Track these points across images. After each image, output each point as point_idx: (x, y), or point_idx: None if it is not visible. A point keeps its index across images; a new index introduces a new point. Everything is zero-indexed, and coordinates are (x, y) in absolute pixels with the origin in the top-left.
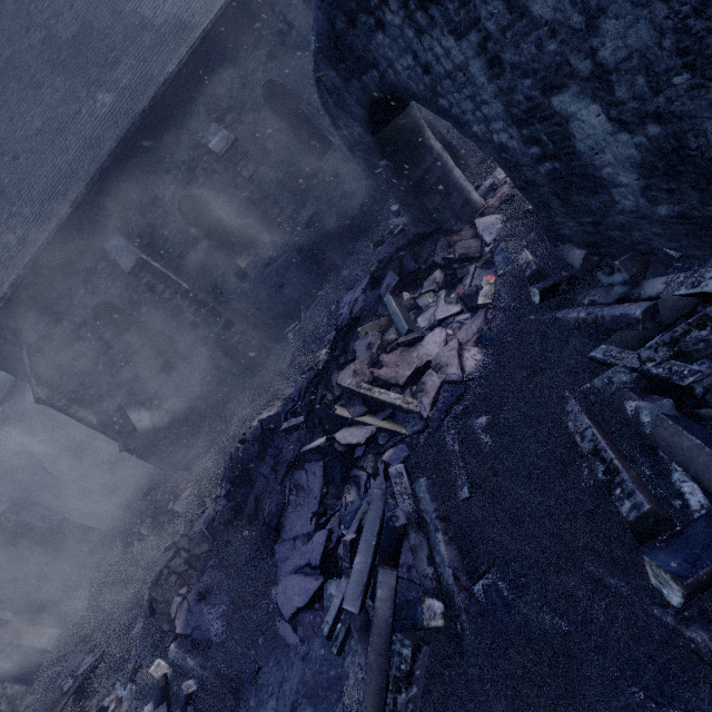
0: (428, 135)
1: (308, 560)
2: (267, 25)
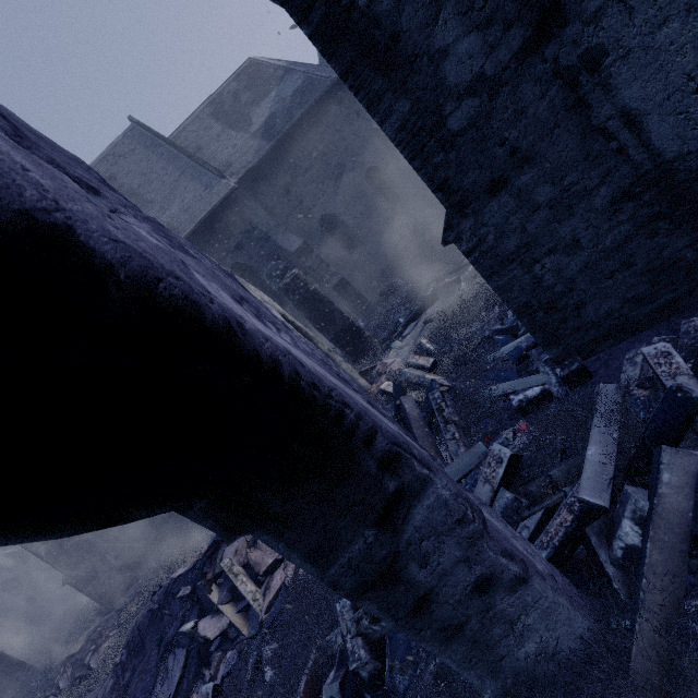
0: (317, 341)
1: None
2: (237, 227)
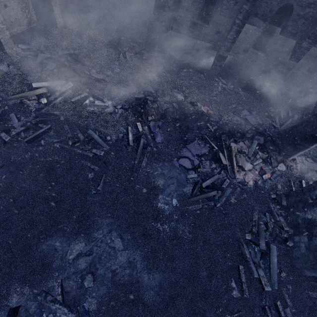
0: None
1: (193, 162)
2: None
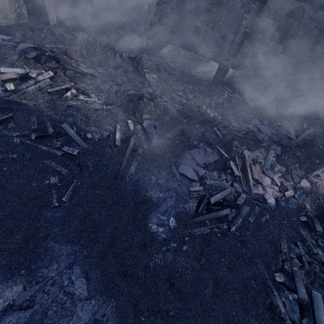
0: None
1: (197, 171)
2: None
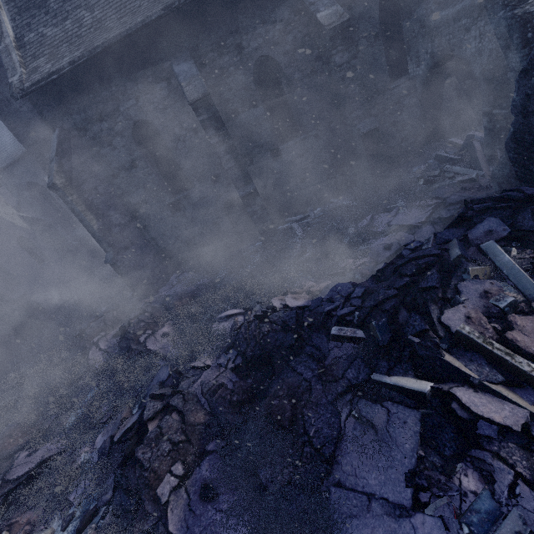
0: None
1: None
2: None
